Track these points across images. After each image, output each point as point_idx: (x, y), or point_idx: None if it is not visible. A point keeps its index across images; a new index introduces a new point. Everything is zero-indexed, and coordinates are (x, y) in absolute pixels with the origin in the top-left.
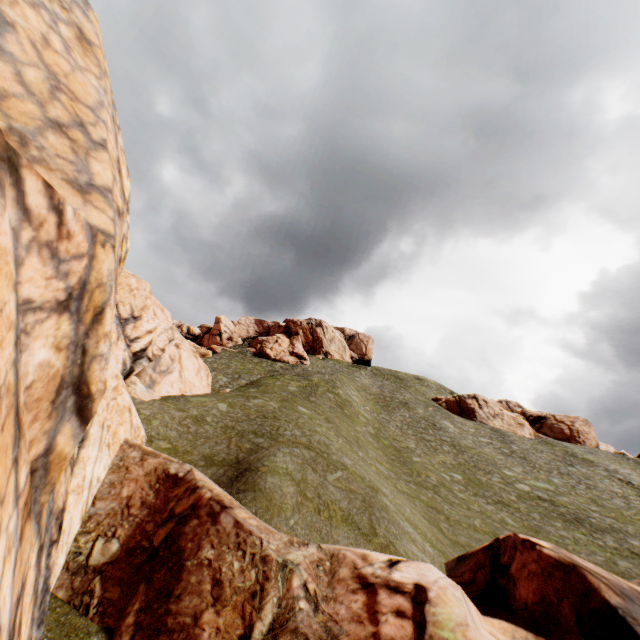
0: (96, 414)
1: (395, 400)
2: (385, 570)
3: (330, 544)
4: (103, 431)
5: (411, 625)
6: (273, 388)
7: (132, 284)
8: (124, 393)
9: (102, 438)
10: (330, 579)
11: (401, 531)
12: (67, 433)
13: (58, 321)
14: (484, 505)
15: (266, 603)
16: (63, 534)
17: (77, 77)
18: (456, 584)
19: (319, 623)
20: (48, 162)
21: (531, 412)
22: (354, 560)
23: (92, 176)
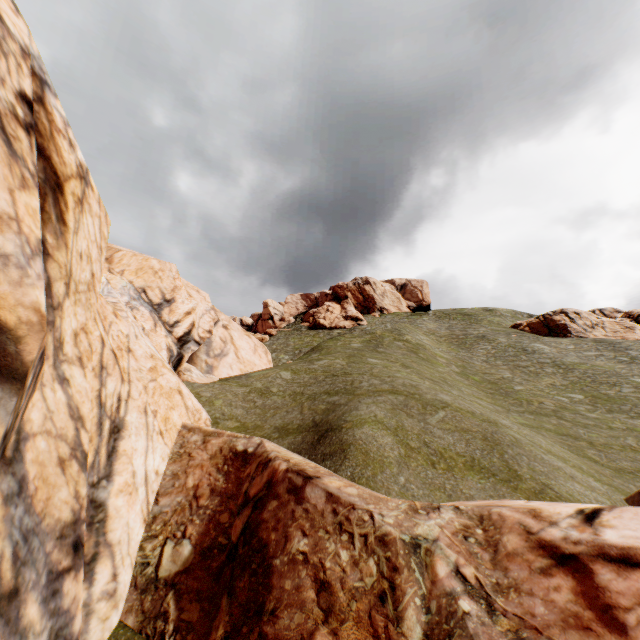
0: (130, 398)
1: (470, 336)
2: (584, 530)
3: (462, 501)
4: (147, 418)
5: None
6: (335, 349)
7: (154, 266)
8: (166, 374)
9: (148, 426)
10: (493, 555)
11: (550, 468)
12: None
13: None
14: (628, 421)
15: (405, 609)
16: (119, 545)
17: None
18: None
19: (506, 635)
20: None
21: (639, 312)
22: (520, 521)
23: None
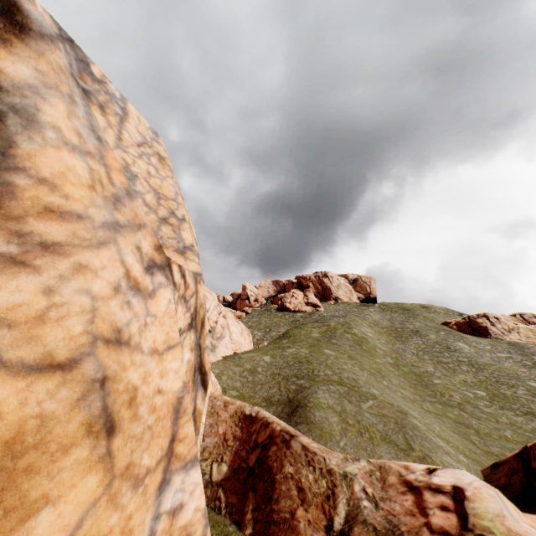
0: None
1: (406, 330)
2: (425, 476)
3: (376, 459)
4: None
5: (455, 516)
6: (300, 337)
7: None
8: None
9: None
10: (382, 485)
11: (434, 445)
12: (200, 397)
13: (190, 335)
14: (512, 417)
15: (338, 503)
16: None
17: (164, 184)
18: (489, 485)
19: (381, 516)
20: (165, 244)
21: None
22: (398, 470)
23: (184, 241)
